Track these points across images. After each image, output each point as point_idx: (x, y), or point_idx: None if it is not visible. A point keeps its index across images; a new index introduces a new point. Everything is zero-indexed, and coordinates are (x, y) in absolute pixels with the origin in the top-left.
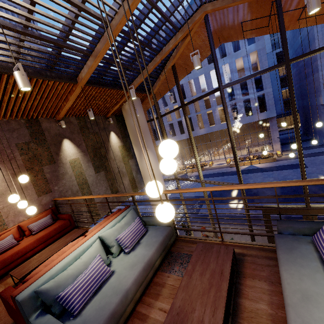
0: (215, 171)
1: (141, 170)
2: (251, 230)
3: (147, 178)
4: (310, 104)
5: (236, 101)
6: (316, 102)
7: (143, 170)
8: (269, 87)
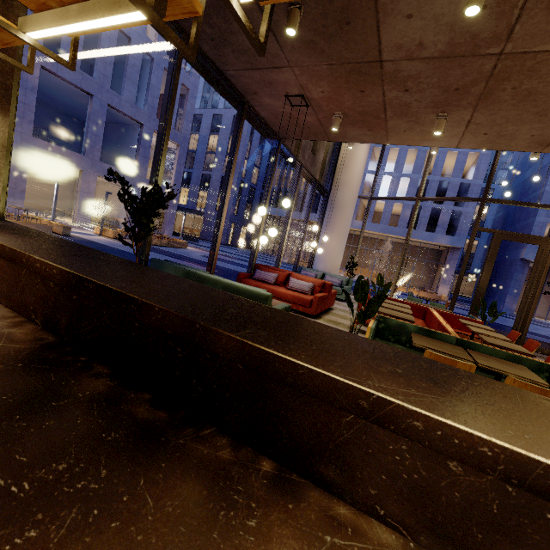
0: (354, 280)
1: (345, 155)
2: (467, 257)
3: (347, 168)
4: (503, 259)
5: (423, 204)
6: (515, 255)
7: (348, 155)
8: (472, 206)
